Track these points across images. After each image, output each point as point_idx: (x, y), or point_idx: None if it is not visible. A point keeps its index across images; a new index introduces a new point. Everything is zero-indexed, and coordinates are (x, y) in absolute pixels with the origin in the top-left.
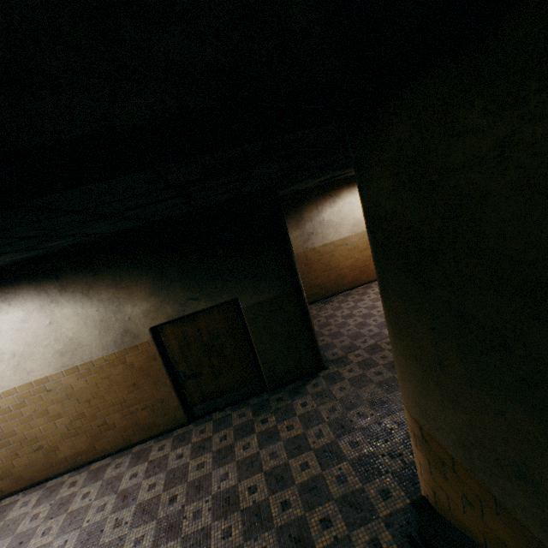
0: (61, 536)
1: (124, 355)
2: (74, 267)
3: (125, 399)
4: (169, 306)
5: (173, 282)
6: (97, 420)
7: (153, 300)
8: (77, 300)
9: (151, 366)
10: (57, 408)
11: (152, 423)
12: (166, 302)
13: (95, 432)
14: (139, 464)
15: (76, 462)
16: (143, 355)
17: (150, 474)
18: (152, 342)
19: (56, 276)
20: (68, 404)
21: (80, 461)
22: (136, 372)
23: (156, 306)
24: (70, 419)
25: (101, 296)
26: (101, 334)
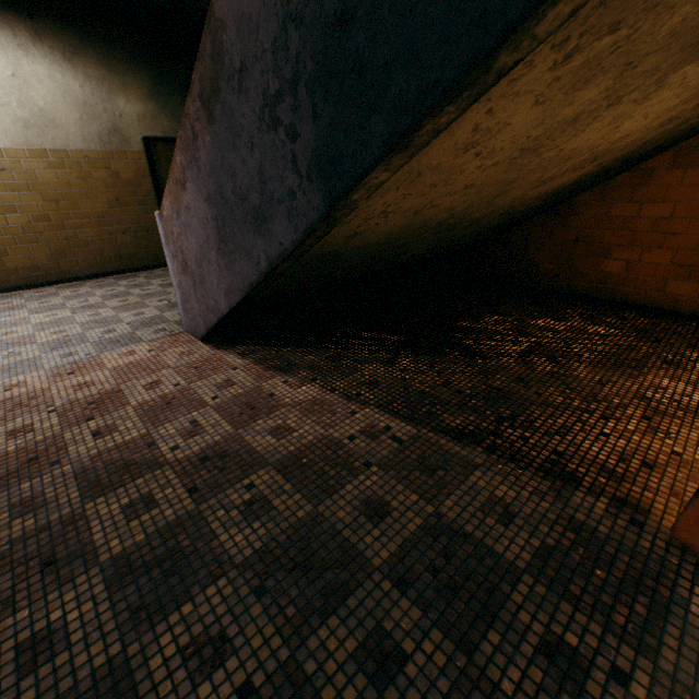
0: (73, 301)
1: (109, 159)
2: (56, 14)
3: (104, 214)
4: (168, 121)
5: (175, 93)
6: (65, 231)
7: (151, 105)
8: (56, 62)
9: (140, 185)
10: (12, 199)
11: (133, 253)
12: (165, 114)
13: (61, 246)
14: (131, 279)
15: (31, 279)
16: (132, 168)
17: (155, 279)
18: (144, 156)
19: (30, 15)
20: (29, 198)
21: (36, 279)
22: (121, 186)
23: (153, 113)
24: (29, 218)
25: (89, 71)
26: (83, 120)
